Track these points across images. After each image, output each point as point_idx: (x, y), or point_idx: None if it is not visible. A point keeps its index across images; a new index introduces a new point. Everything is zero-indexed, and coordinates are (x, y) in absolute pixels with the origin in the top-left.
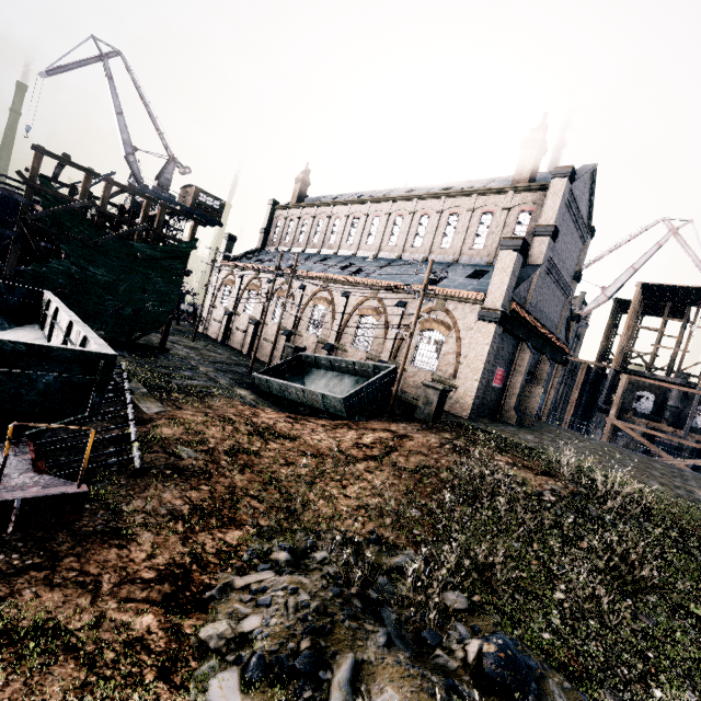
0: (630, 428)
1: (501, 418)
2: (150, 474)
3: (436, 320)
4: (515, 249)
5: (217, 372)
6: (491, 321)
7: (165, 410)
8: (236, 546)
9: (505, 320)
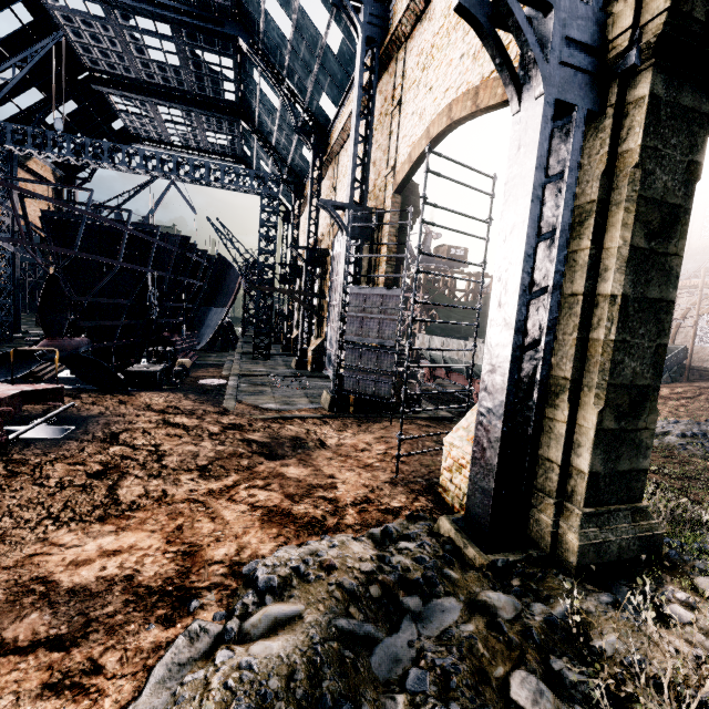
0: None
1: None
2: None
3: None
4: None
5: None
6: None
7: None
8: None
9: None
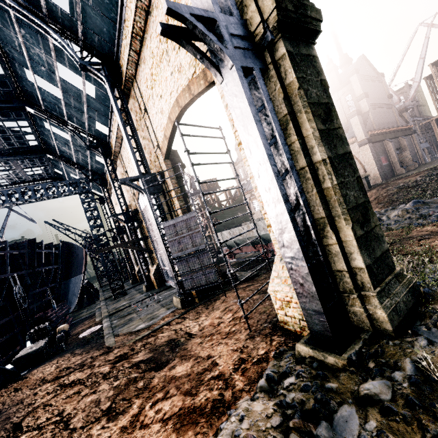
0: None
1: (397, 174)
2: None
3: None
4: (355, 115)
5: None
6: (365, 144)
7: None
8: None
9: (370, 140)
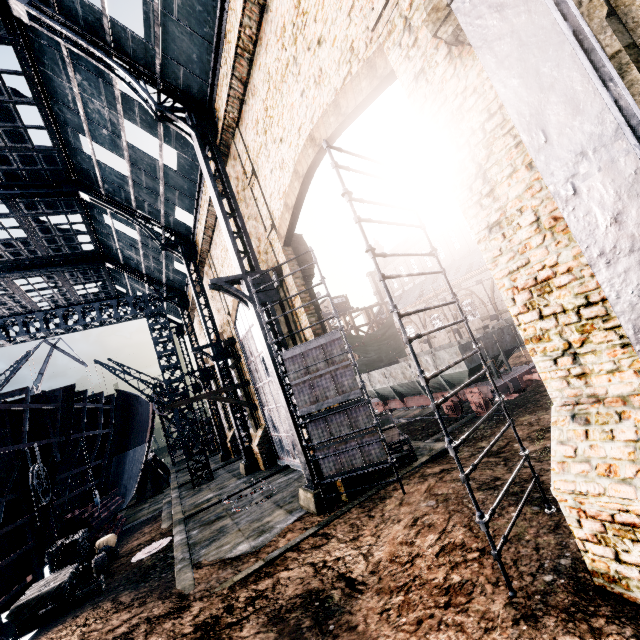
0: None
1: None
2: None
3: None
4: None
5: None
6: None
7: None
8: None
9: None
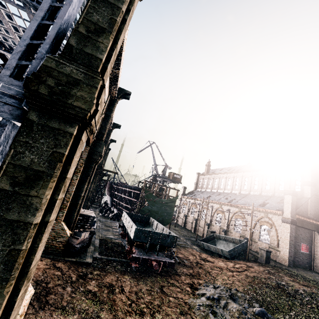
0: None
1: (314, 270)
2: (179, 265)
3: (265, 221)
4: (290, 194)
5: (186, 239)
6: (287, 223)
7: (177, 250)
8: (201, 283)
9: (294, 222)
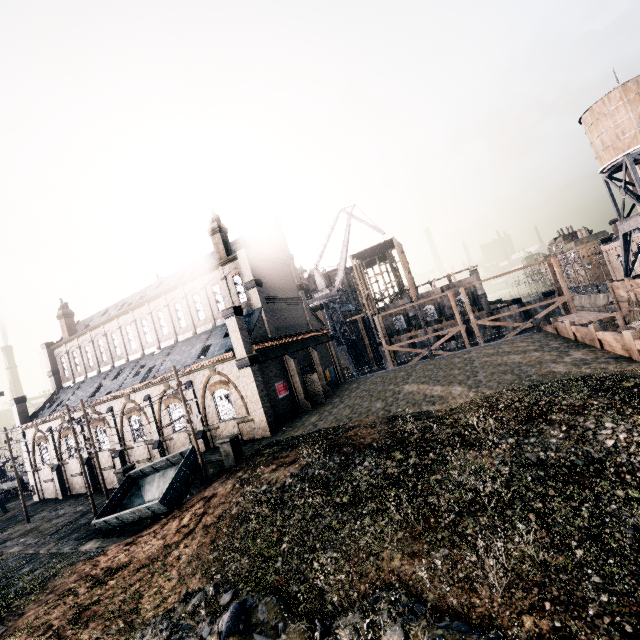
0: (400, 345)
1: (303, 411)
2: None
3: (216, 382)
4: (232, 315)
5: (59, 543)
6: (246, 366)
7: (7, 628)
8: None
9: (255, 359)
